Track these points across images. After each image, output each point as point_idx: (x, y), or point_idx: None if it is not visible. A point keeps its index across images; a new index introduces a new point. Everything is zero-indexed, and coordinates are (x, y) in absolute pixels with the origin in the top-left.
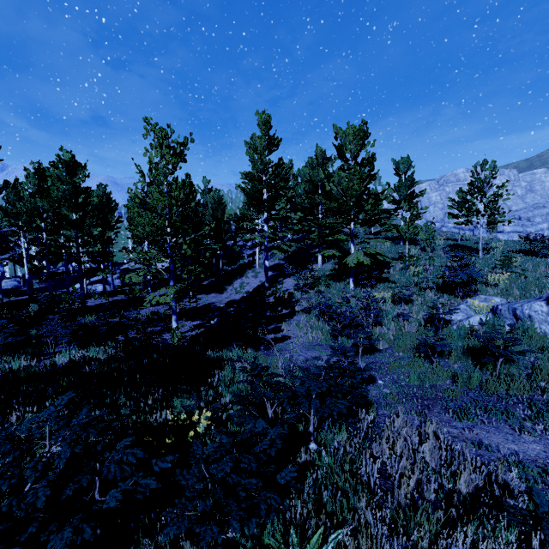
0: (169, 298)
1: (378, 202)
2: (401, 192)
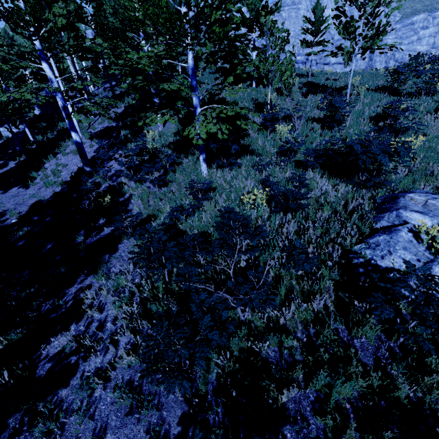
0: None
1: (232, 7)
2: (253, 4)
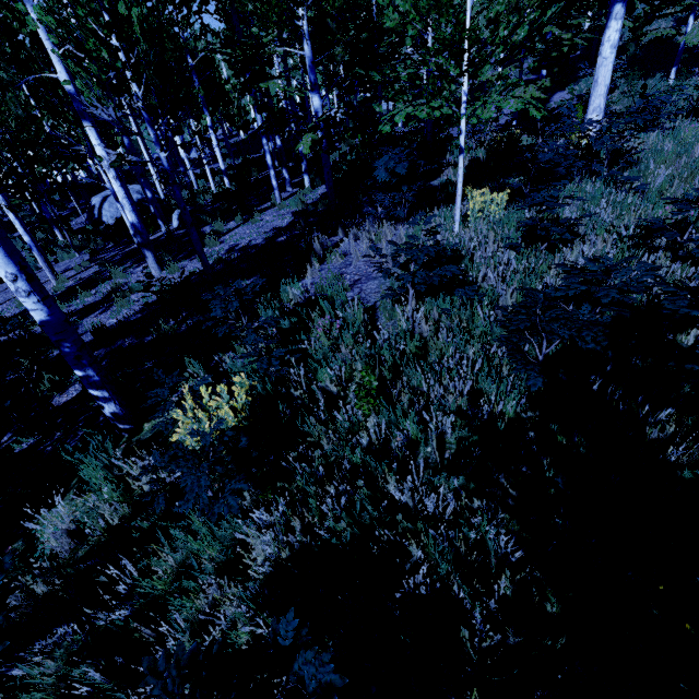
0: (538, 93)
1: None
2: None
